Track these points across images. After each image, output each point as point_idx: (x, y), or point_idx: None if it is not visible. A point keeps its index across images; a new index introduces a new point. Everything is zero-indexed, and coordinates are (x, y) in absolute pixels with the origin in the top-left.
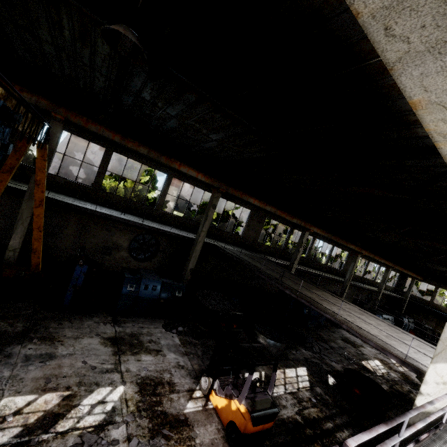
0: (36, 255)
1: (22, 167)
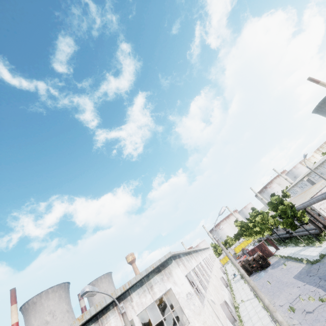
0: None
1: None
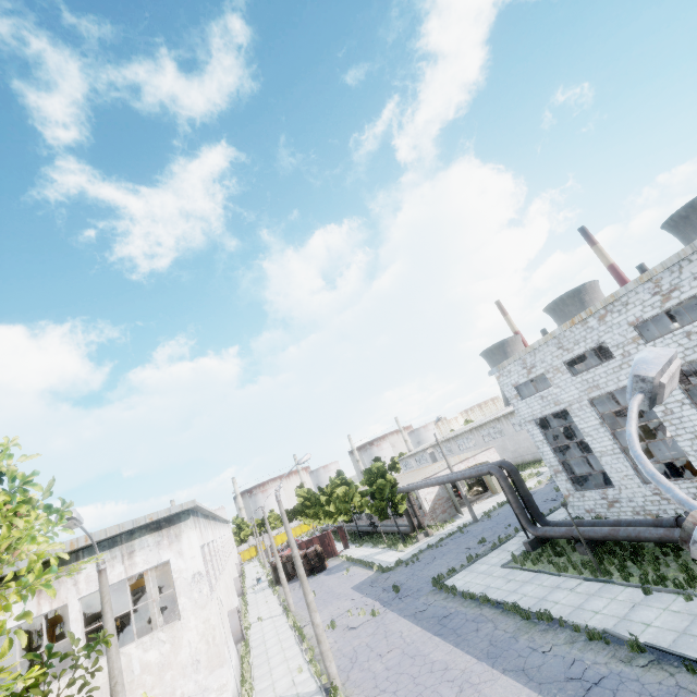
0: None
1: None
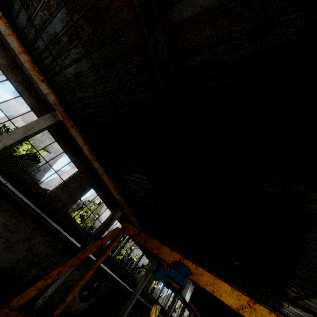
0: (62, 307)
1: (66, 216)
